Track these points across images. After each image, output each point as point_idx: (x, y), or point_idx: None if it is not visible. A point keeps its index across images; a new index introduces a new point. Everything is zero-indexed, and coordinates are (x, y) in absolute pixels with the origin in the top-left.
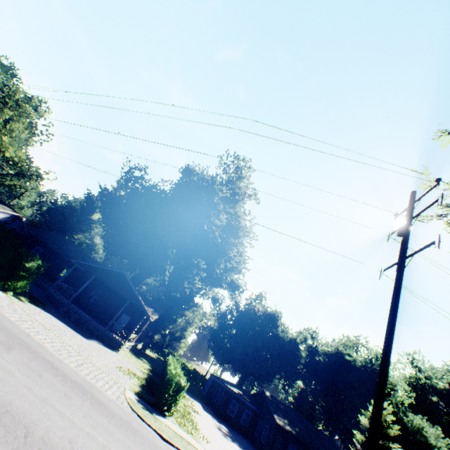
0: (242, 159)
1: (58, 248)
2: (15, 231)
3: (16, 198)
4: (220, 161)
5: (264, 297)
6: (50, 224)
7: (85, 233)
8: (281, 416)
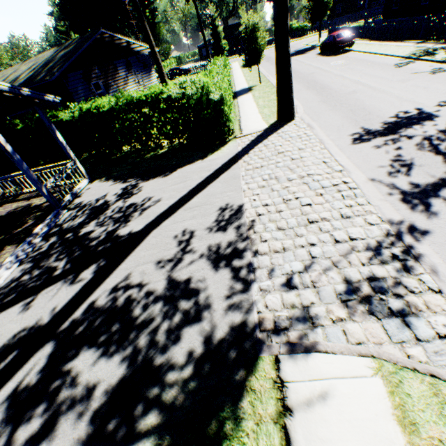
0: None
1: None
2: None
3: None
4: None
5: None
6: None
7: None
8: None
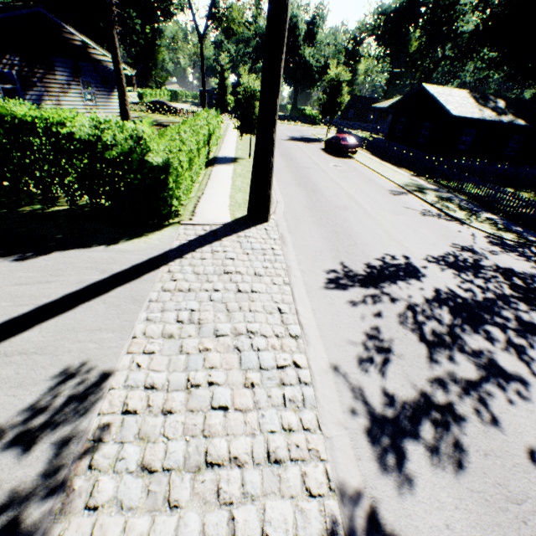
0: None
1: None
2: None
3: None
4: None
5: None
6: None
7: None
8: None
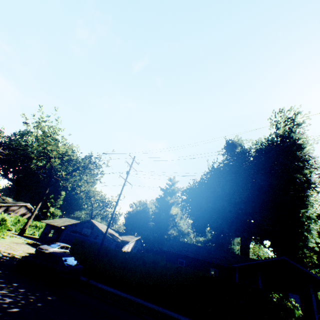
0: (287, 110)
1: (194, 254)
2: (139, 250)
3: (112, 222)
4: (270, 122)
5: None
6: (136, 229)
7: (173, 227)
8: None
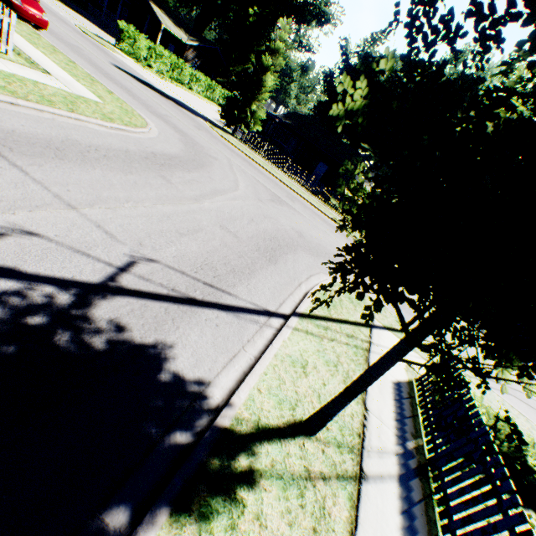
0: None
1: None
2: None
3: None
4: None
5: (382, 36)
6: None
7: None
8: (291, 120)
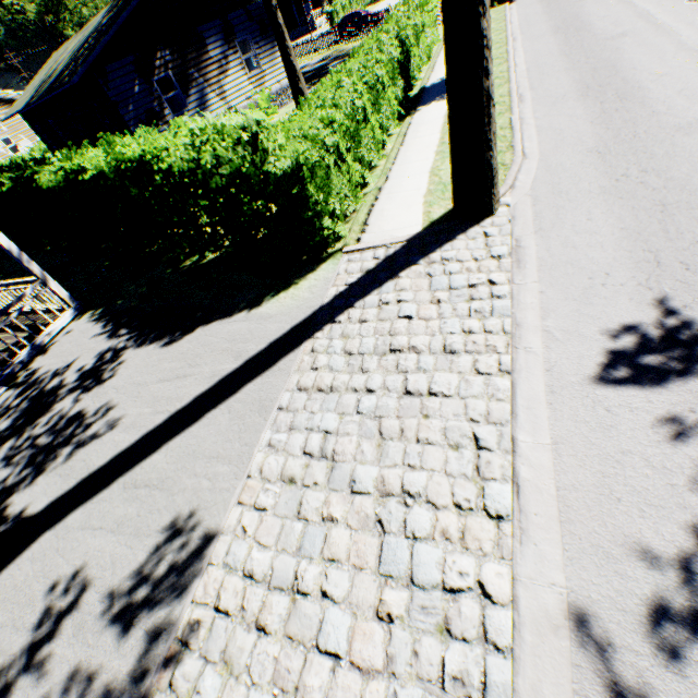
0: None
1: None
2: None
3: None
4: None
5: None
6: None
7: None
8: None
